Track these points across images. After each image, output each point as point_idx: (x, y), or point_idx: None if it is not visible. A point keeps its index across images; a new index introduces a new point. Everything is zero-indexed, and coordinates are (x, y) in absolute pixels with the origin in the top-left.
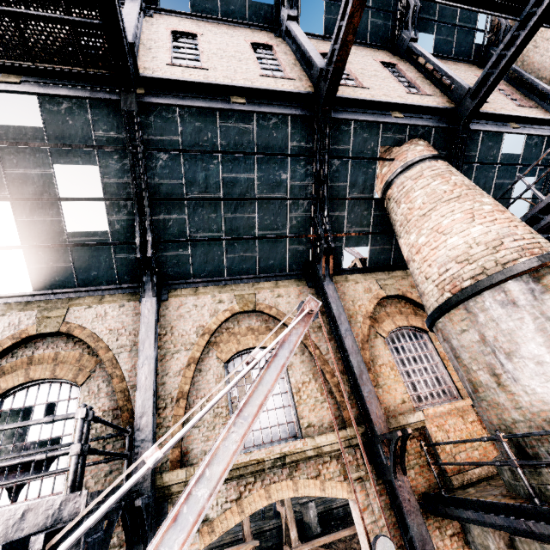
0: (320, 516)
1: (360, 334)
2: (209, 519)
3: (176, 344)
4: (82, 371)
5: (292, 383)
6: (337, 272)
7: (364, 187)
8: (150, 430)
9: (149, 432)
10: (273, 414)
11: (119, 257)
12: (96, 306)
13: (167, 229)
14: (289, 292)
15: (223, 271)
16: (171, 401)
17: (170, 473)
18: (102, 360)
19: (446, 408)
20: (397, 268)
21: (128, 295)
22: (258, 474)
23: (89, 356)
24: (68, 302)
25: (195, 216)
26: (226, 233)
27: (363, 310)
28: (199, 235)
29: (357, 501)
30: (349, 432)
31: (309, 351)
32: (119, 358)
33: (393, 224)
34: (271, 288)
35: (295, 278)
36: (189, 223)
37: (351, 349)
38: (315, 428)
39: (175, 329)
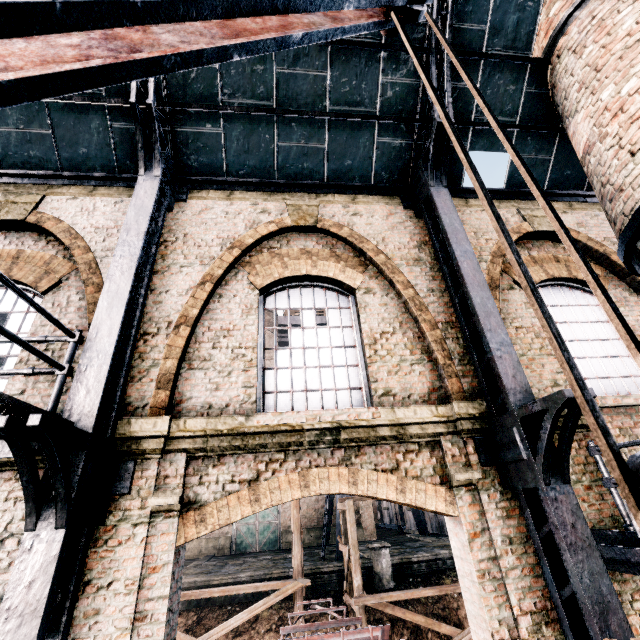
0: (396, 568)
1: (485, 277)
2: (200, 502)
3: (189, 255)
4: (49, 275)
5: (364, 331)
6: (452, 193)
7: (515, 37)
8: (113, 342)
9: (109, 345)
10: (329, 374)
11: (118, 127)
12: (84, 198)
13: (187, 85)
14: (372, 211)
15: (272, 171)
16: (167, 327)
17: (144, 419)
18: (77, 262)
19: (639, 401)
20: (554, 197)
21: (131, 190)
22: (290, 449)
23: (64, 259)
24: (46, 190)
25: (231, 66)
26: (279, 102)
27: (493, 246)
28: (237, 103)
29: (549, 317)
30: (456, 408)
31: (397, 291)
32: (102, 263)
33: (561, 100)
34: (344, 203)
35: (383, 194)
36: (221, 77)
37: (470, 278)
38: (397, 399)
39: (191, 237)
